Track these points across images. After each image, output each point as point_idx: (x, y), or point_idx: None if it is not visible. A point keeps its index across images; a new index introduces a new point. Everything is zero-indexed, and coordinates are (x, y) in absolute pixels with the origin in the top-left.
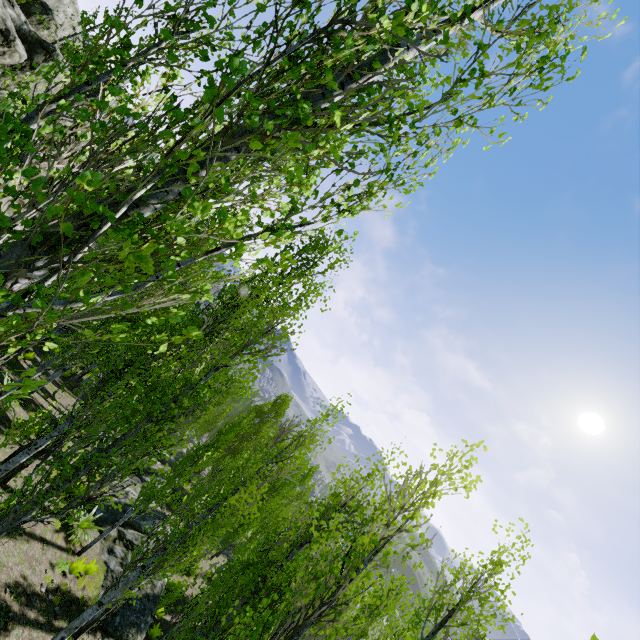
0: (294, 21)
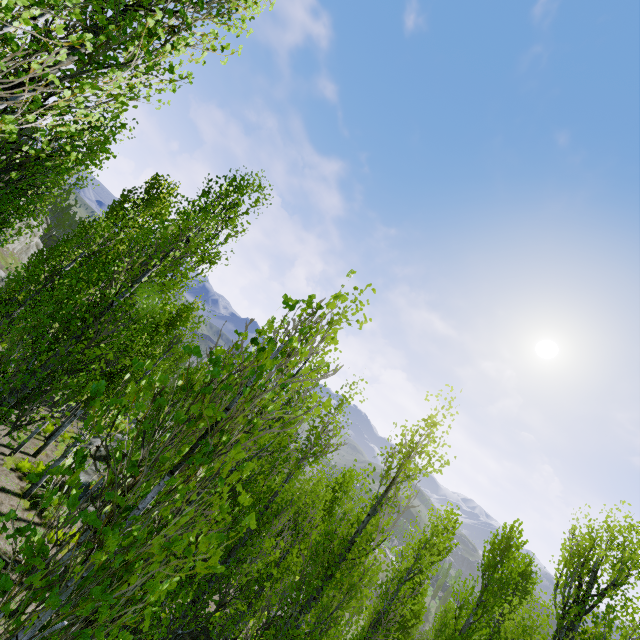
0: None
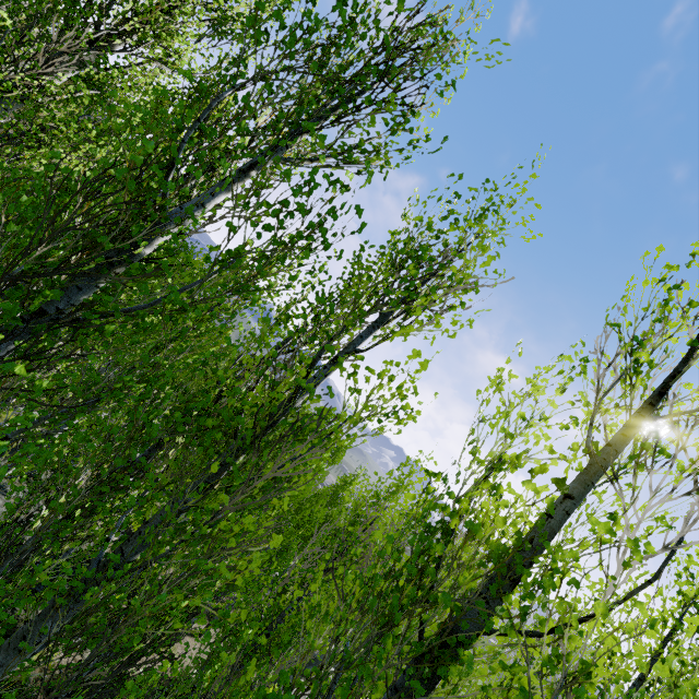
0: None
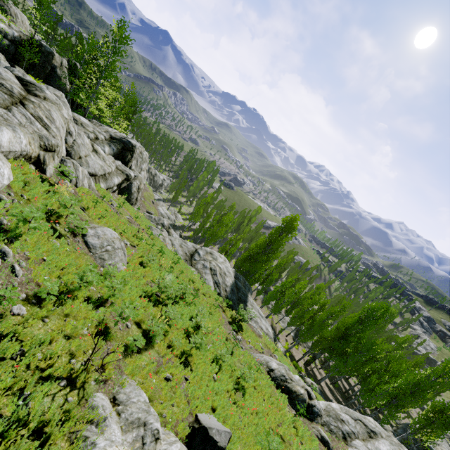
0: (445, 426)
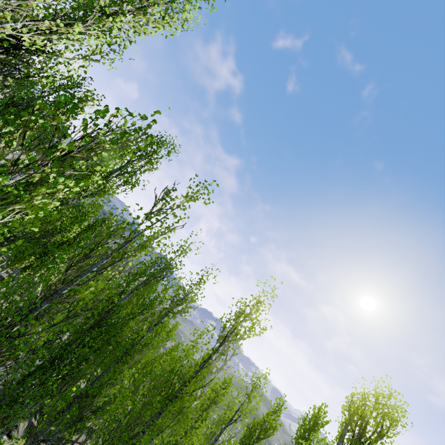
0: None
